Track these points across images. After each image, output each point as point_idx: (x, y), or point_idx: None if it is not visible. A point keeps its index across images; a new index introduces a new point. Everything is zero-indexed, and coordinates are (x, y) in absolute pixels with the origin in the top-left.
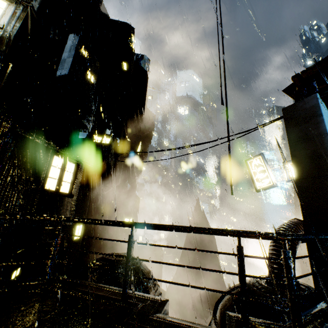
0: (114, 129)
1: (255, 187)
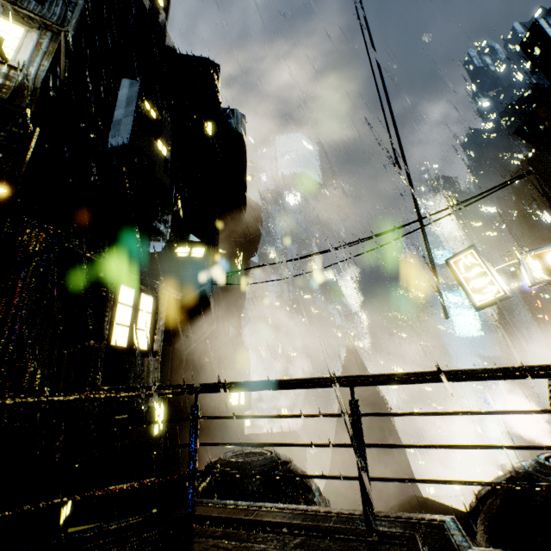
0: (203, 234)
1: (473, 302)
